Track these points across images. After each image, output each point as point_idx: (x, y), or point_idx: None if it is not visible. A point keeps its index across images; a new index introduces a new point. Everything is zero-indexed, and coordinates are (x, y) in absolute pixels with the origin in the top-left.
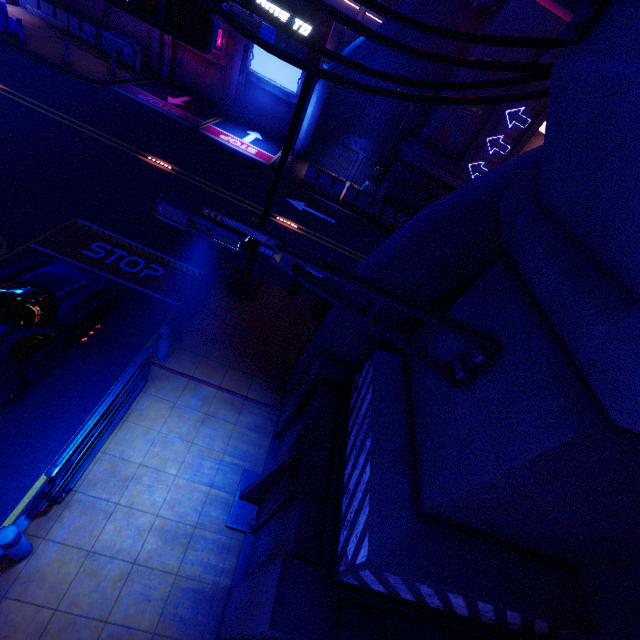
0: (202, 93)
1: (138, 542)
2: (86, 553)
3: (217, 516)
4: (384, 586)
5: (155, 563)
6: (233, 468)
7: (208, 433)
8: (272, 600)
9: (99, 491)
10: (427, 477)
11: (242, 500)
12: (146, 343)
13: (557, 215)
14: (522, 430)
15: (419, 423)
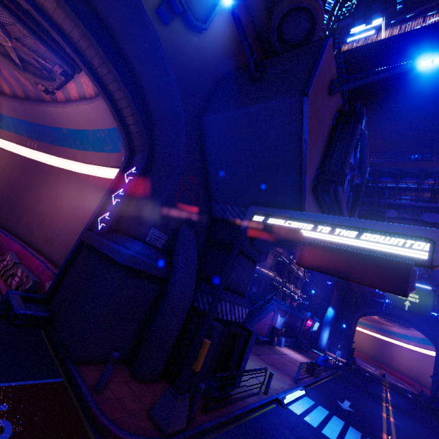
0: None
1: None
2: None
3: None
4: None
5: None
6: None
7: None
8: None
9: None
10: None
11: None
12: None
13: None
14: None
15: None
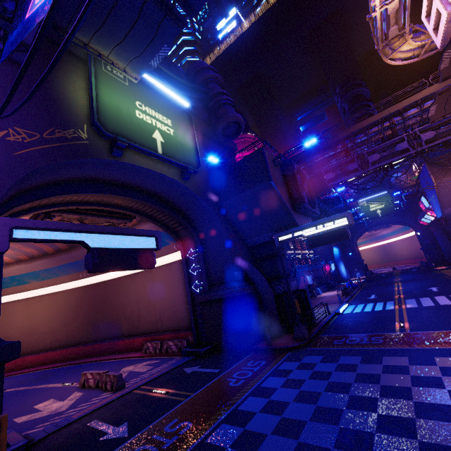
0: None
1: None
2: None
3: None
4: None
5: None
6: None
7: None
8: None
9: None
10: None
11: None
12: None
13: None
14: None
15: None
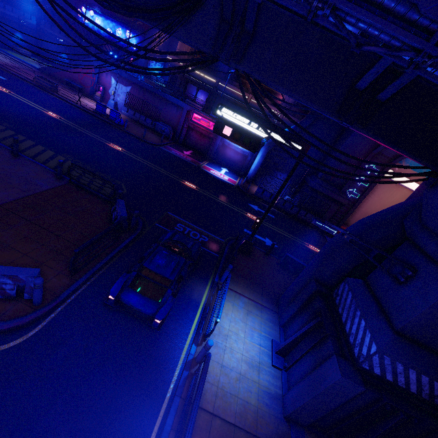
0: (198, 149)
1: (239, 365)
2: (221, 365)
3: (267, 360)
4: (380, 368)
5: (248, 376)
6: (266, 338)
7: (251, 320)
8: (338, 368)
9: (217, 339)
10: (395, 318)
11: (276, 354)
12: (211, 273)
13: (430, 228)
14: (433, 292)
15: (383, 302)
